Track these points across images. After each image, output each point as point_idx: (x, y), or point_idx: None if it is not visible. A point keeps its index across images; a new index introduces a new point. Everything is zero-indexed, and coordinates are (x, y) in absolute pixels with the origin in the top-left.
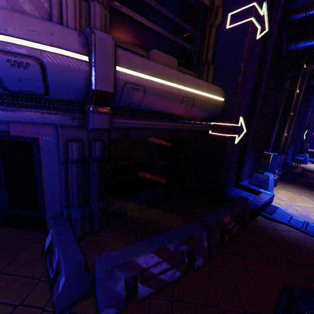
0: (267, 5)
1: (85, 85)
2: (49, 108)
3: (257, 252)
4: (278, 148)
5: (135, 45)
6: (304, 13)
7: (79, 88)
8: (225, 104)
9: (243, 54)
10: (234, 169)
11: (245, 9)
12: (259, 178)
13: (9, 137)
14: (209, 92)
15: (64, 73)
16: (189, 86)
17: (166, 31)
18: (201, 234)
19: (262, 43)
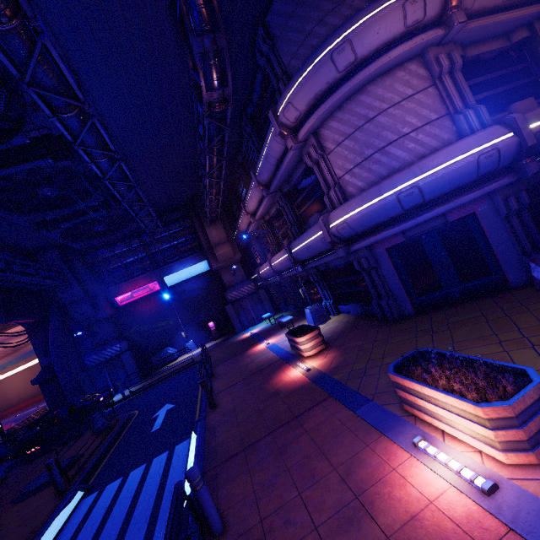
0: None
1: (517, 149)
2: (495, 178)
3: None
4: None
5: (492, 114)
6: None
7: (514, 153)
8: None
9: None
10: None
11: None
12: None
13: (445, 226)
14: None
15: (508, 148)
16: None
17: (506, 85)
18: None
19: None
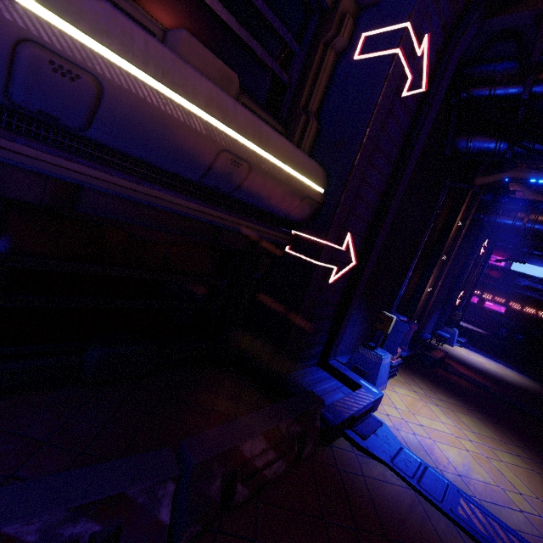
0: (433, 49)
1: None
2: None
3: (302, 537)
4: (414, 310)
5: (138, 3)
6: (488, 90)
7: None
8: (324, 201)
9: (371, 113)
10: (324, 331)
11: (391, 31)
12: (366, 358)
13: None
14: (292, 165)
15: None
16: (241, 130)
17: (227, 11)
18: (156, 488)
19: (413, 113)
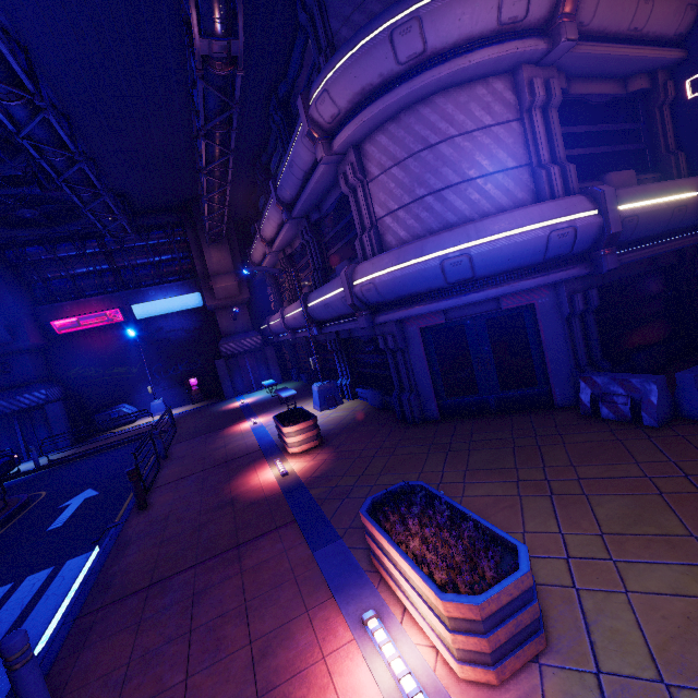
0: None
1: (598, 234)
2: (564, 266)
3: None
4: None
5: (583, 179)
6: None
7: (593, 238)
8: None
9: None
10: None
11: None
12: None
13: (497, 314)
14: None
15: (588, 230)
16: (674, 193)
17: (608, 147)
18: None
19: None
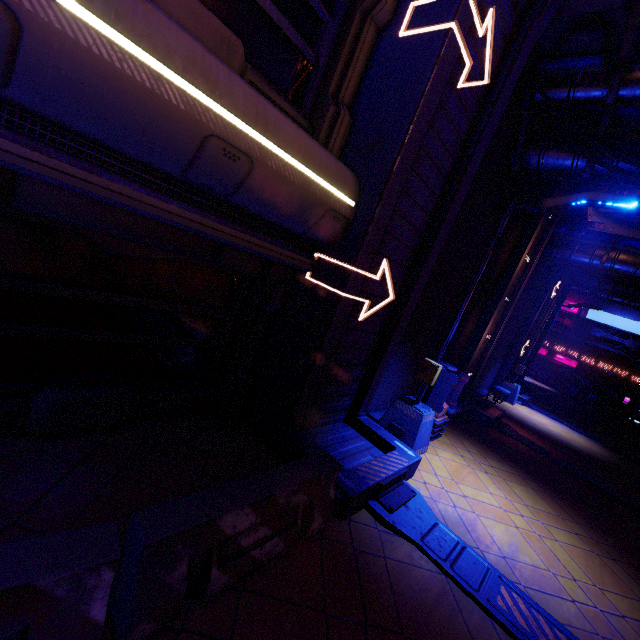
0: (500, 32)
1: None
2: None
3: (294, 636)
4: (468, 360)
5: None
6: (566, 91)
7: None
8: (355, 217)
9: (416, 105)
10: (353, 380)
11: (446, 0)
12: (404, 415)
13: None
14: (310, 165)
15: None
16: (238, 111)
17: None
18: (83, 577)
19: (472, 113)
